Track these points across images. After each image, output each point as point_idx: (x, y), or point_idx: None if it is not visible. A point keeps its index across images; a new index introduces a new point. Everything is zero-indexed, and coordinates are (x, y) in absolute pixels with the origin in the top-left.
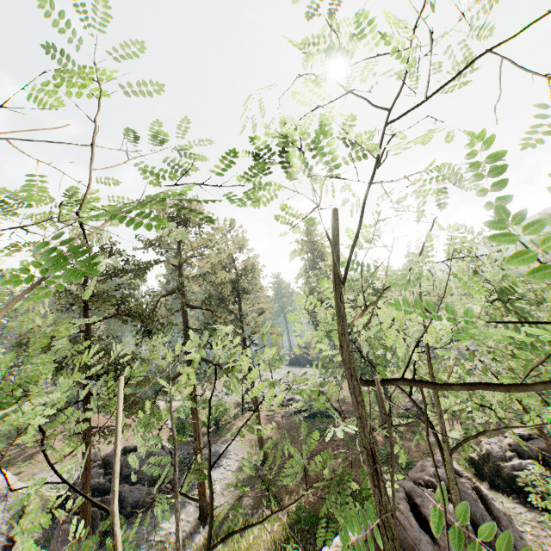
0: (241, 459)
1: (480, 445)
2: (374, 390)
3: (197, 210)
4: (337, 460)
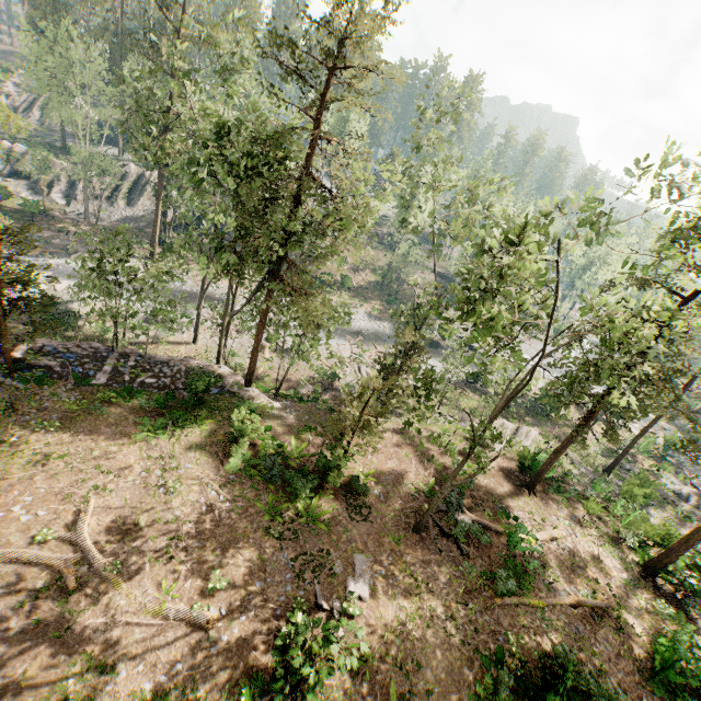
0: None
1: None
2: None
3: None
4: None
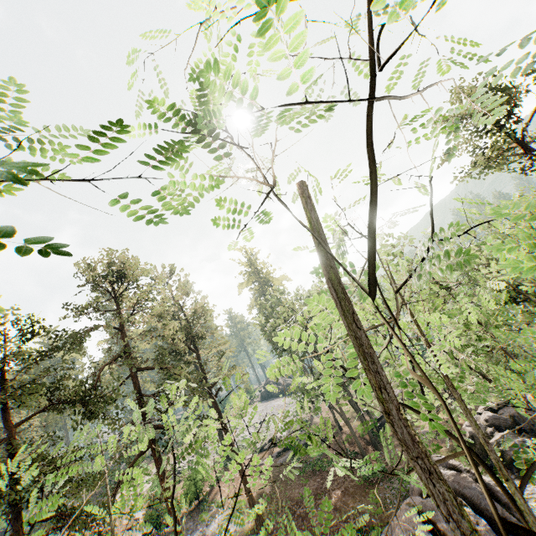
0: (234, 532)
1: (462, 429)
2: (352, 403)
3: (131, 264)
4: (336, 494)
